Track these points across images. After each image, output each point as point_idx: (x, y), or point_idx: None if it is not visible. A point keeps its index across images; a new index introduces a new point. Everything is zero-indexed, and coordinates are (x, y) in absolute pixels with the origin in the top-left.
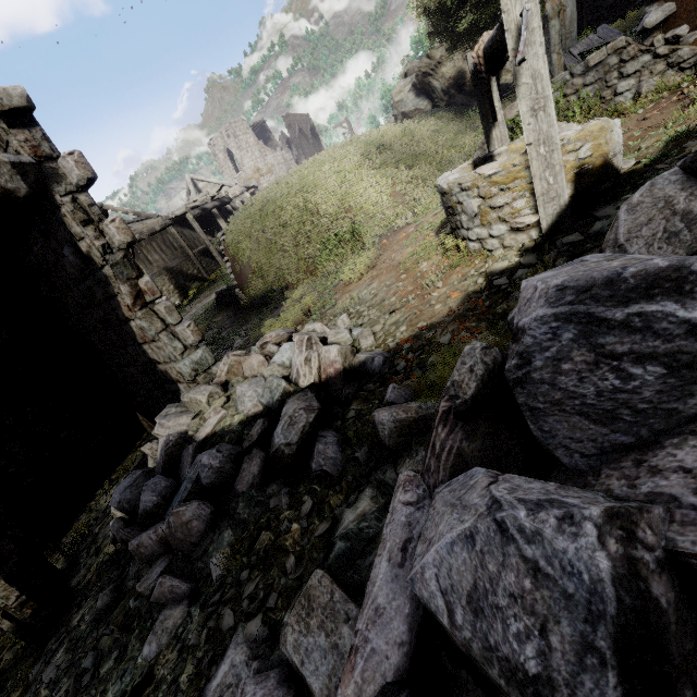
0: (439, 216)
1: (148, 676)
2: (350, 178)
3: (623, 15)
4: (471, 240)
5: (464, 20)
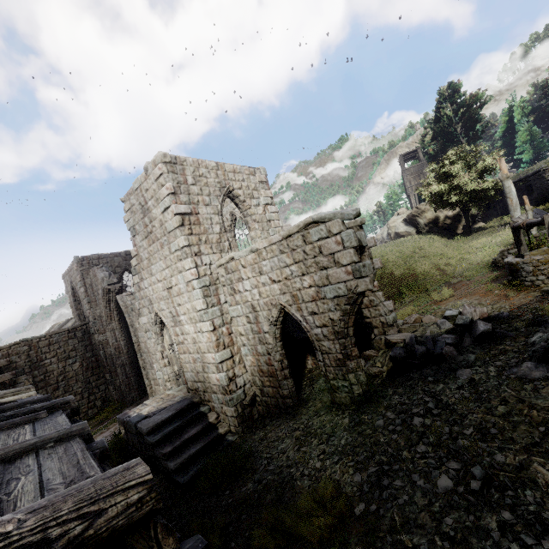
0: (487, 277)
1: (471, 380)
2: (410, 259)
3: (542, 203)
4: (526, 281)
5: (453, 198)
